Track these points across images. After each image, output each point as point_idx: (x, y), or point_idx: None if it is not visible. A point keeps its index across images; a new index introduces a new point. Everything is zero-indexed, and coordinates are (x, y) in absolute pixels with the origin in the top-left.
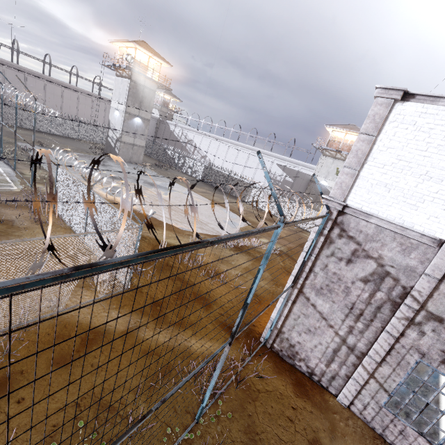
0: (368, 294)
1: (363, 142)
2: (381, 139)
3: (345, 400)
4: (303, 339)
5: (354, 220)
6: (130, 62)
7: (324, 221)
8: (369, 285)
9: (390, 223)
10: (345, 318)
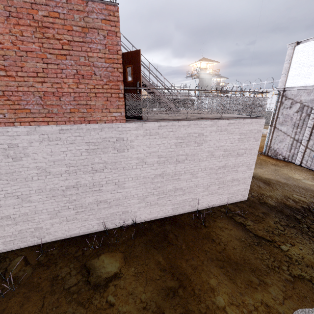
0: (299, 116)
1: (287, 64)
2: (293, 60)
3: (298, 162)
4: (279, 146)
5: (289, 92)
6: (198, 70)
7: (278, 96)
8: (299, 113)
9: (301, 87)
10: (293, 129)
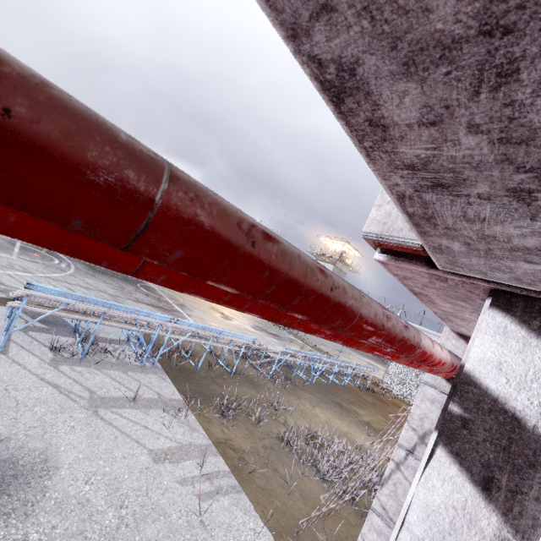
0: None
1: None
2: None
3: None
4: None
5: None
6: (342, 255)
7: None
8: None
9: None
10: None
